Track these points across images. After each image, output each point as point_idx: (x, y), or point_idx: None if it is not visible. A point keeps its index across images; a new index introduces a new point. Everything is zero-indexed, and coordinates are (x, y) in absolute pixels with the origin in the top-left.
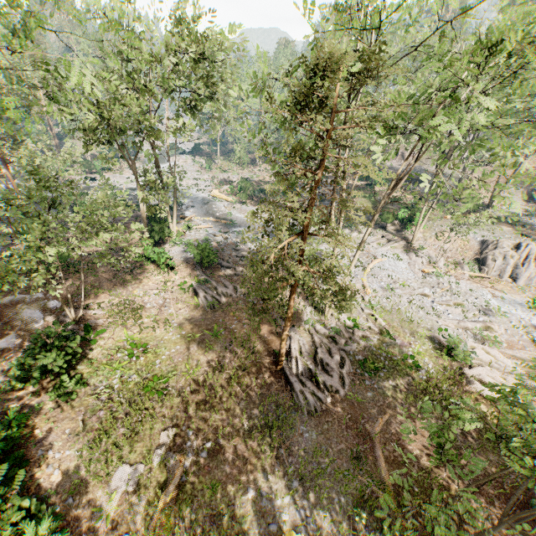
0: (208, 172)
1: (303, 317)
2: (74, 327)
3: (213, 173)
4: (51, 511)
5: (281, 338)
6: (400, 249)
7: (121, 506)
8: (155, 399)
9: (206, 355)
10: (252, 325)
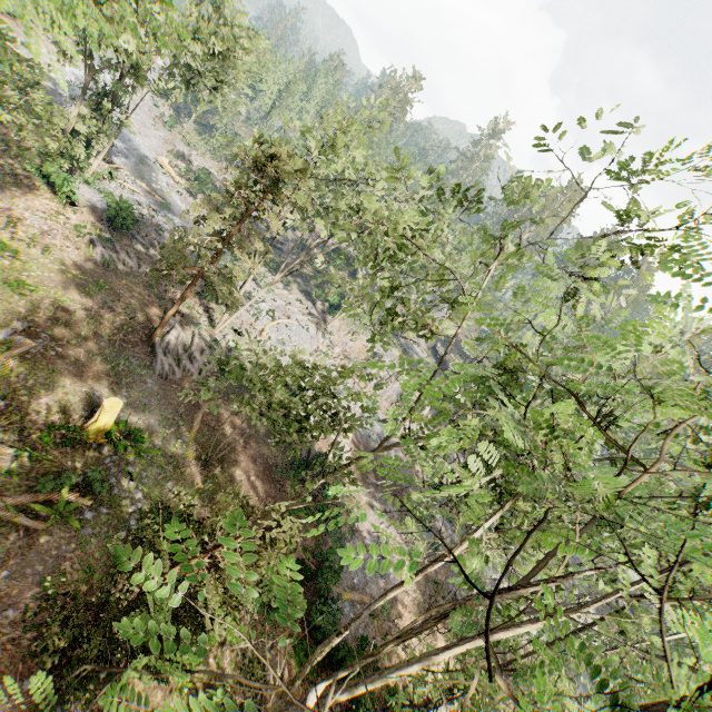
0: (166, 130)
1: (195, 321)
2: None
3: (173, 137)
4: None
5: (167, 313)
6: (315, 325)
7: None
8: (15, 298)
9: (82, 297)
10: (142, 301)
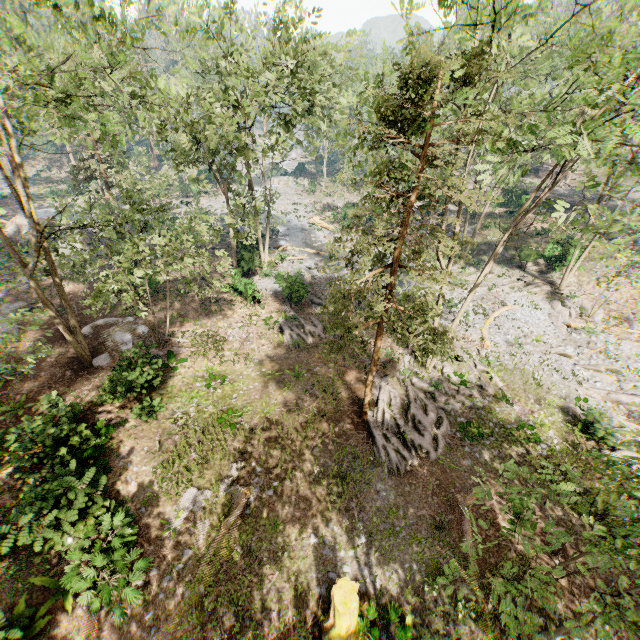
0: (310, 196)
1: (399, 367)
2: (158, 353)
3: (317, 197)
4: (125, 511)
5: (366, 385)
6: (542, 295)
7: (187, 524)
8: (228, 432)
9: (284, 395)
10: (338, 370)
